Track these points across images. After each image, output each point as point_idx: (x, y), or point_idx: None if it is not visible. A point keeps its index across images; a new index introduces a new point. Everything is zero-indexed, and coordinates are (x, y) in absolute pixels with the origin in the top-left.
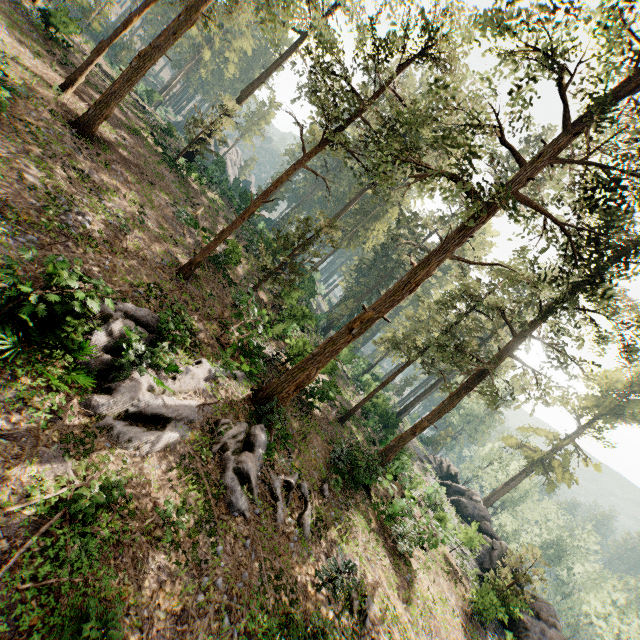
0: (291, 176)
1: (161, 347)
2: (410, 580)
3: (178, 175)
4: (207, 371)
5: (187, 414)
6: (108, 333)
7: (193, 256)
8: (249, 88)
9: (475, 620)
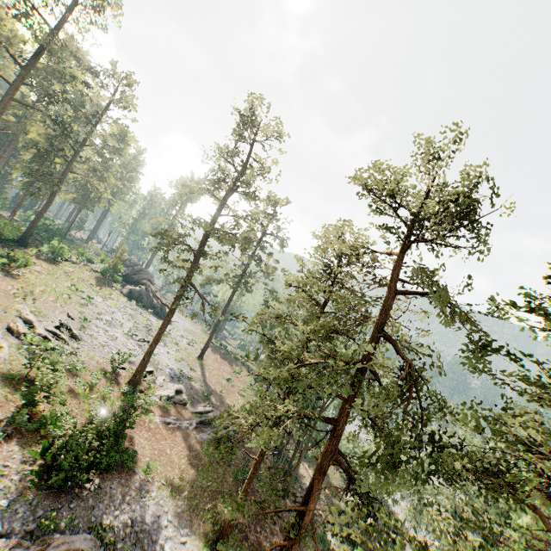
0: None
1: None
2: (57, 266)
3: None
4: None
5: None
6: None
7: None
8: None
9: (106, 279)
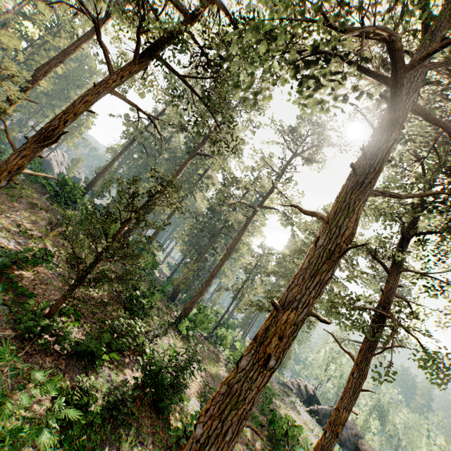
0: (114, 161)
1: None
2: None
3: None
4: None
5: None
6: None
7: None
8: (46, 67)
9: None
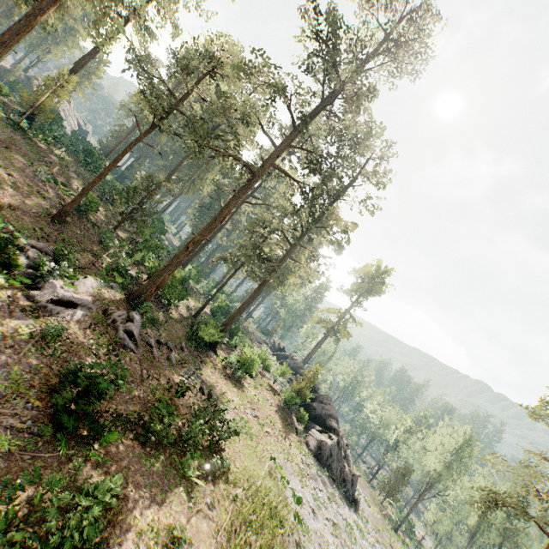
0: (131, 134)
1: (63, 264)
2: (243, 390)
3: (25, 137)
4: (92, 282)
5: (87, 303)
6: (26, 258)
7: (59, 206)
8: (82, 62)
9: (286, 410)
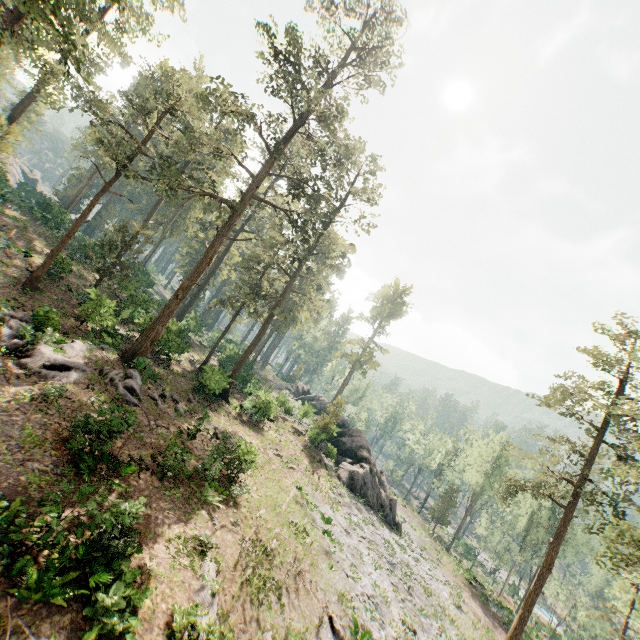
0: (92, 179)
1: (49, 330)
2: (262, 434)
3: None
4: (81, 346)
5: (80, 366)
6: (10, 328)
7: (27, 273)
8: (21, 106)
9: (313, 449)
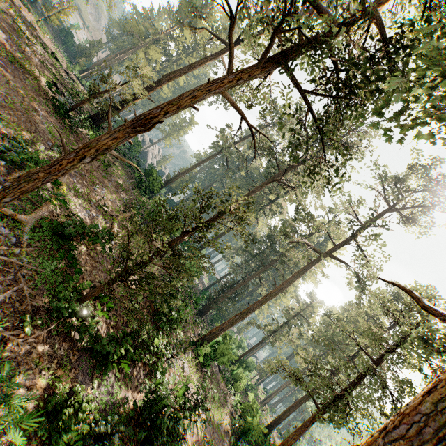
0: (196, 166)
1: None
2: None
3: (66, 124)
4: None
5: None
6: None
7: (2, 216)
8: (171, 75)
9: None
